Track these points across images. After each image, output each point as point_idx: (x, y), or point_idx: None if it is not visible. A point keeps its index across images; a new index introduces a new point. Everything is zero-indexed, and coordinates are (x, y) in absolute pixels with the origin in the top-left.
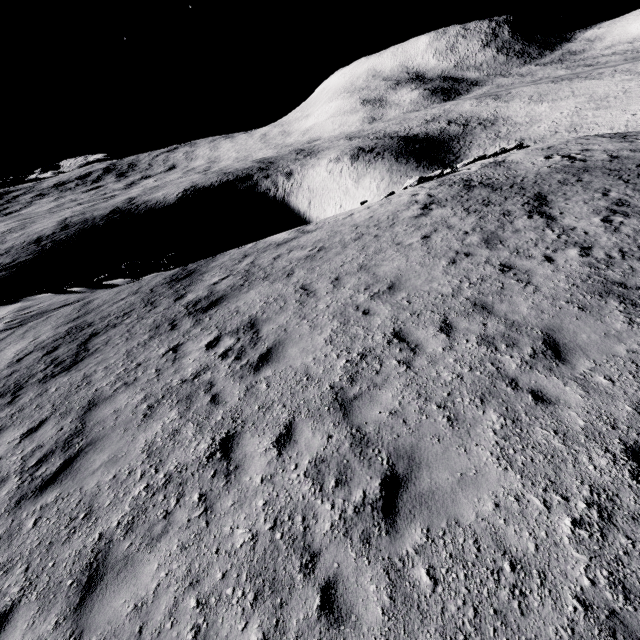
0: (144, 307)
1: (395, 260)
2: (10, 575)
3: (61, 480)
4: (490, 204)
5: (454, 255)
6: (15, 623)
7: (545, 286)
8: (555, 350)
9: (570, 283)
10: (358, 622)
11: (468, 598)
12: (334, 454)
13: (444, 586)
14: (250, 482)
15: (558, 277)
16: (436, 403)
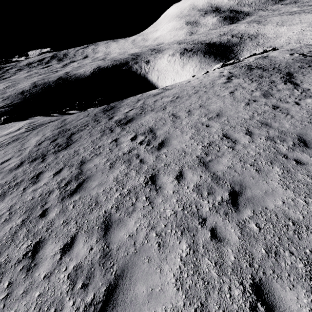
0: (94, 122)
1: (217, 103)
2: (69, 225)
3: (79, 191)
4: (263, 77)
5: (248, 101)
6: (78, 240)
7: (296, 115)
8: (304, 143)
9: (309, 114)
10: (228, 241)
11: (275, 234)
12: (204, 183)
13: (264, 230)
14: (168, 193)
15: (302, 111)
16: (249, 164)
